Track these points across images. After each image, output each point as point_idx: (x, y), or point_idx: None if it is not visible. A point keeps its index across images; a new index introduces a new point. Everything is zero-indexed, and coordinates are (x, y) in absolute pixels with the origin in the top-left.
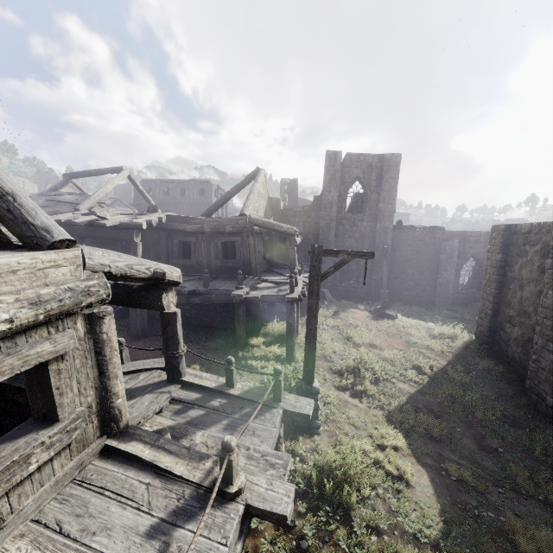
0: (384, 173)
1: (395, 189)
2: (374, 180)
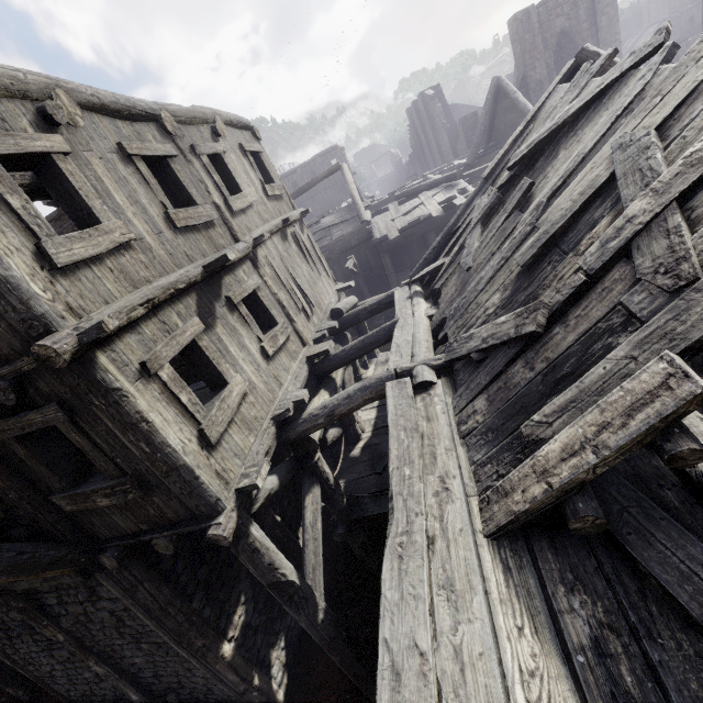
0: (597, 3)
1: (616, 19)
2: (584, 21)
